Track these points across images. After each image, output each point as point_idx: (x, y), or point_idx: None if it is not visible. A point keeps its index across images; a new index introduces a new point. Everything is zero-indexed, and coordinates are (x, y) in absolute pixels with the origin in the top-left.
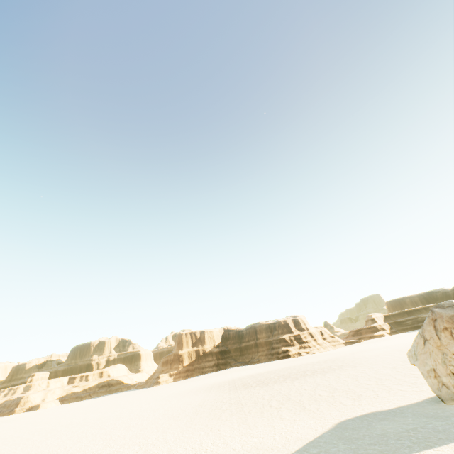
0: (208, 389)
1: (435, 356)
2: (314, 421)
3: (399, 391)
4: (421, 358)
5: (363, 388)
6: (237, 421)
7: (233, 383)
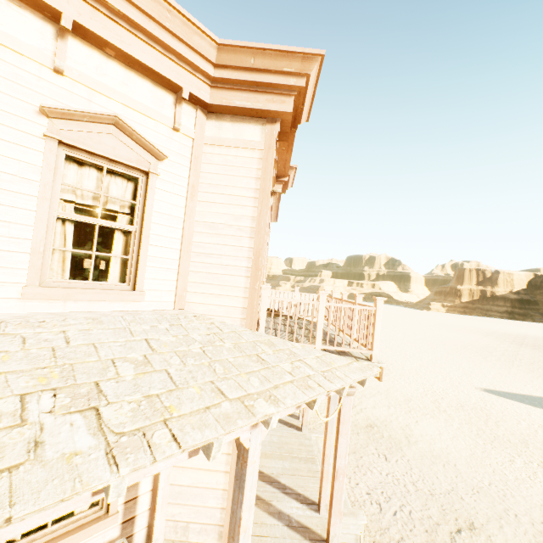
0: (485, 334)
1: None
2: None
3: None
4: None
5: None
6: (500, 365)
7: (522, 339)
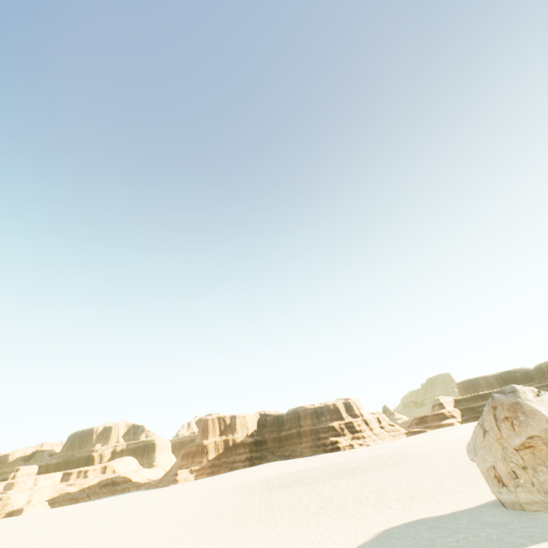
0: (237, 490)
1: (495, 451)
2: (355, 528)
3: (457, 493)
4: (480, 453)
5: (418, 489)
6: (265, 528)
7: (268, 482)
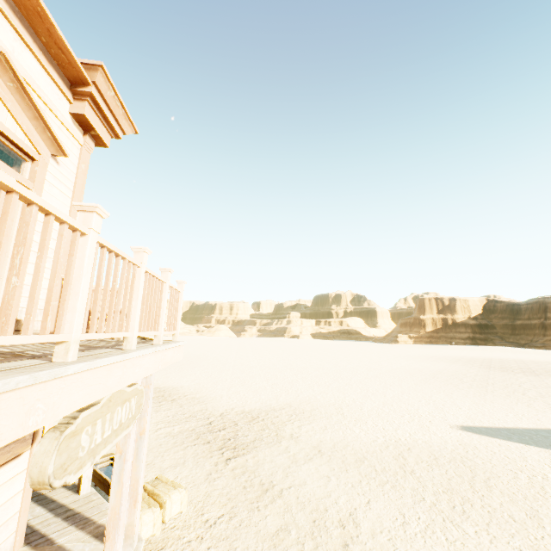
0: (453, 361)
1: None
2: None
3: None
4: None
5: None
6: (473, 393)
7: (488, 362)
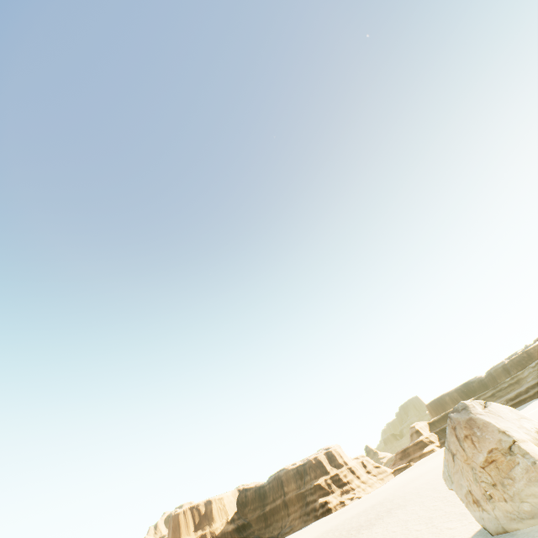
0: None
1: (467, 473)
2: None
3: (448, 530)
4: (455, 479)
5: (413, 537)
6: None
7: None
